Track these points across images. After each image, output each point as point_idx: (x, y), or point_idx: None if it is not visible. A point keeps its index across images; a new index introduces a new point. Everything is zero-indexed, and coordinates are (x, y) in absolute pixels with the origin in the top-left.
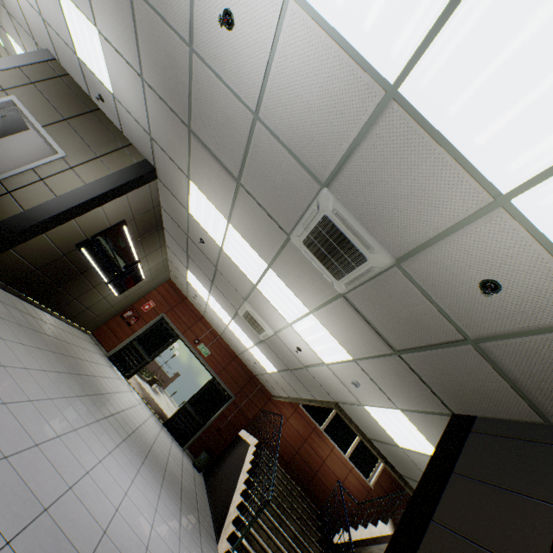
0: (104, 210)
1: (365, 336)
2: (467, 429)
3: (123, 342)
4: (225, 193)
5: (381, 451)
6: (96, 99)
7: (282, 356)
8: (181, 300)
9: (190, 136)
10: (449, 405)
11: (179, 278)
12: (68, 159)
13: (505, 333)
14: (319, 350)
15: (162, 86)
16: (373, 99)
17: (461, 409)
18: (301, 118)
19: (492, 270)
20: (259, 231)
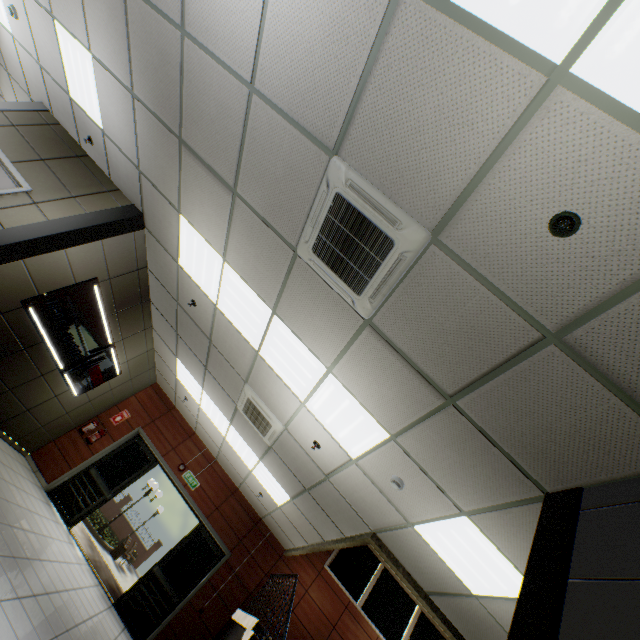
0: (68, 256)
1: (404, 385)
2: (574, 508)
3: (74, 468)
4: (220, 215)
5: (447, 615)
6: (85, 145)
7: (295, 467)
8: (167, 409)
9: (181, 151)
10: (538, 478)
11: (166, 377)
12: (34, 195)
13: (600, 300)
14: (343, 436)
15: (152, 95)
16: (382, 2)
17: (558, 481)
18: (301, 67)
19: (563, 194)
20: (260, 258)
